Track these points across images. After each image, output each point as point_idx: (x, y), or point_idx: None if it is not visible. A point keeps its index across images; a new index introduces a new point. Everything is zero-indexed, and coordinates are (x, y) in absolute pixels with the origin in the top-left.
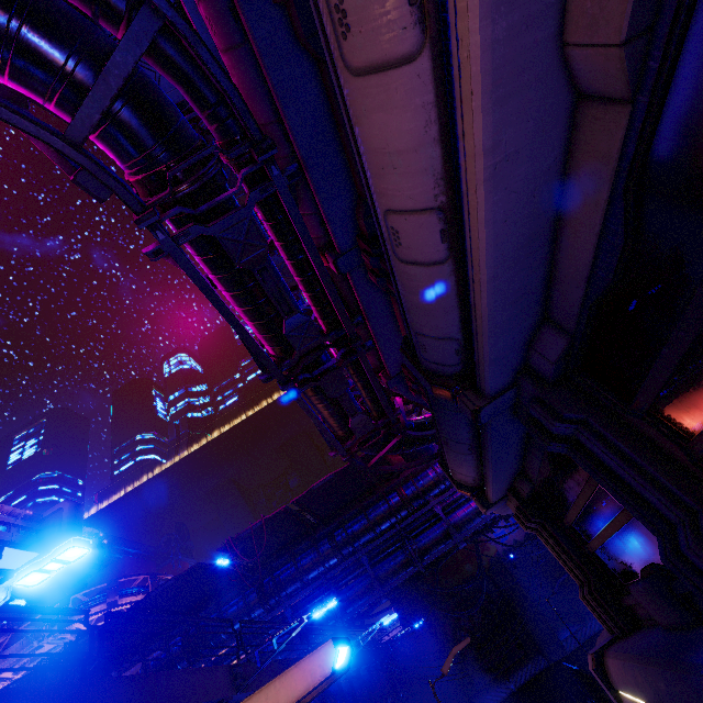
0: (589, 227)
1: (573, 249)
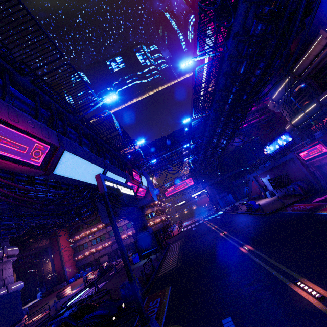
0: (325, 60)
1: (323, 62)
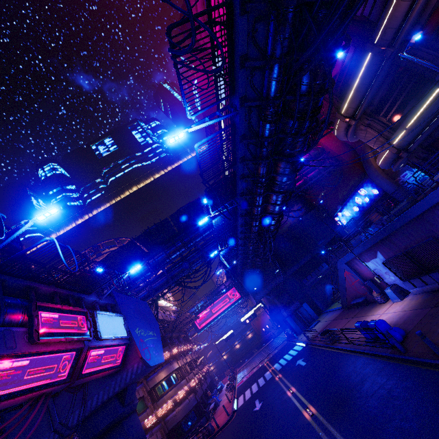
0: None
1: None
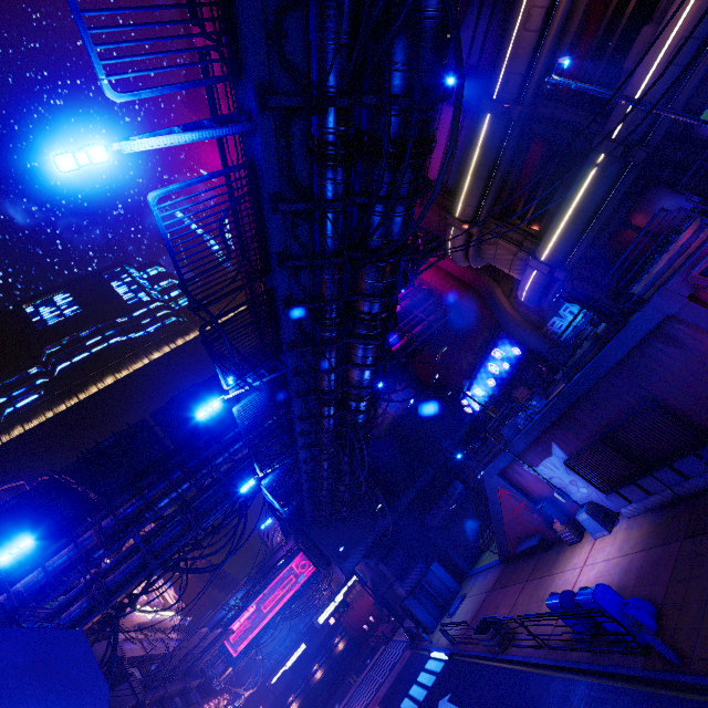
0: (575, 25)
1: (568, 35)
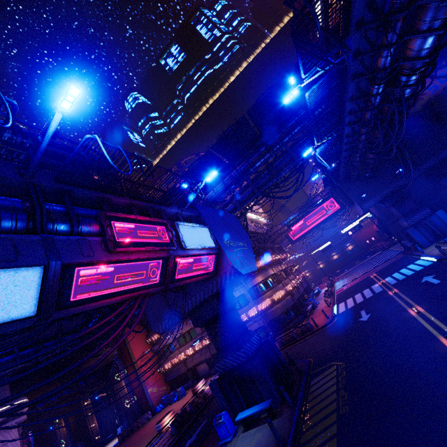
0: None
1: None
